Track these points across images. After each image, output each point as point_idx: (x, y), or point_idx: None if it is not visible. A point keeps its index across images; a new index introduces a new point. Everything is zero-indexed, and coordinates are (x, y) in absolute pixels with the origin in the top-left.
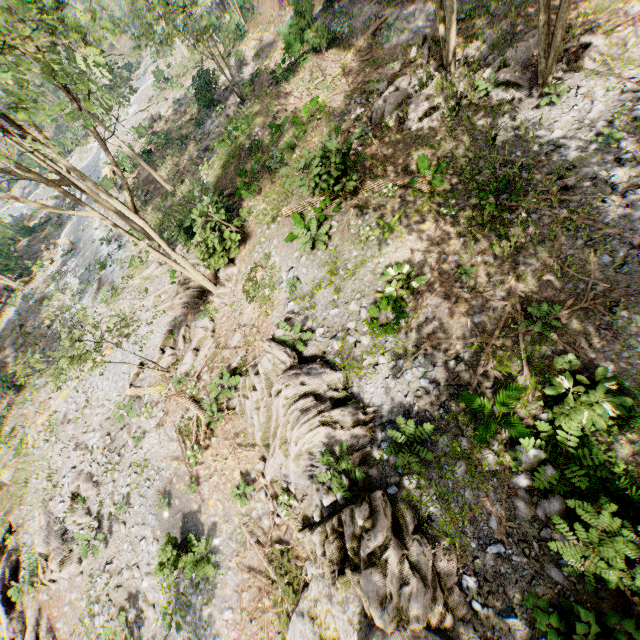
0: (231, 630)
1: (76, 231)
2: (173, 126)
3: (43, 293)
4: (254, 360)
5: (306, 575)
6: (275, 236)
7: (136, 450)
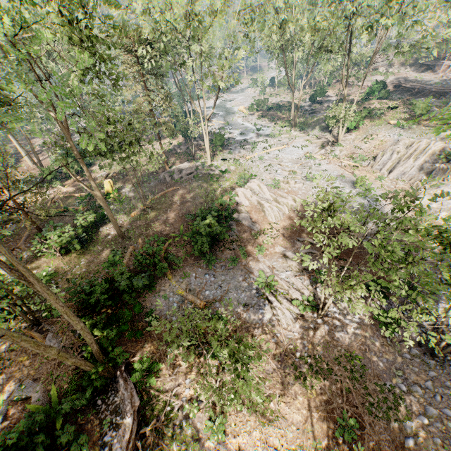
0: (388, 202)
1: (224, 120)
2: (278, 106)
3: (214, 131)
4: (376, 153)
5: (417, 192)
6: (382, 128)
7: (318, 167)
